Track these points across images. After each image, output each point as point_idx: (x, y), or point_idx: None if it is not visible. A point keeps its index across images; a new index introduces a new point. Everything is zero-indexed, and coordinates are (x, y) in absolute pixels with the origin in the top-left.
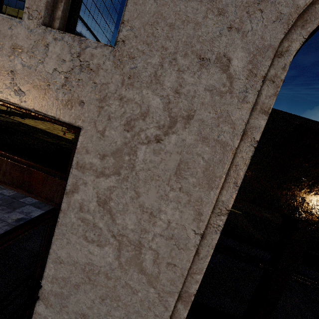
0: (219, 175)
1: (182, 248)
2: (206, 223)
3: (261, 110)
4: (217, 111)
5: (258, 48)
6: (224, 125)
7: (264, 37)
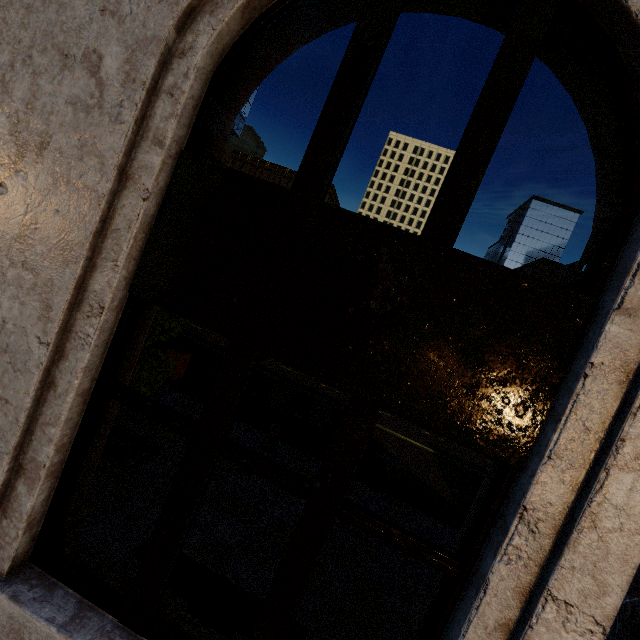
0: (79, 240)
1: (20, 370)
2: (56, 324)
3: (155, 140)
4: (82, 136)
5: (139, 40)
6: (90, 159)
7: (147, 24)
